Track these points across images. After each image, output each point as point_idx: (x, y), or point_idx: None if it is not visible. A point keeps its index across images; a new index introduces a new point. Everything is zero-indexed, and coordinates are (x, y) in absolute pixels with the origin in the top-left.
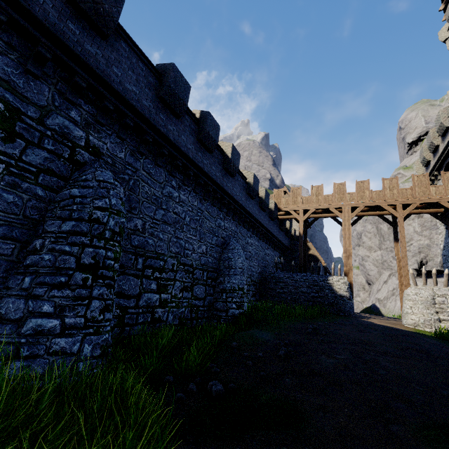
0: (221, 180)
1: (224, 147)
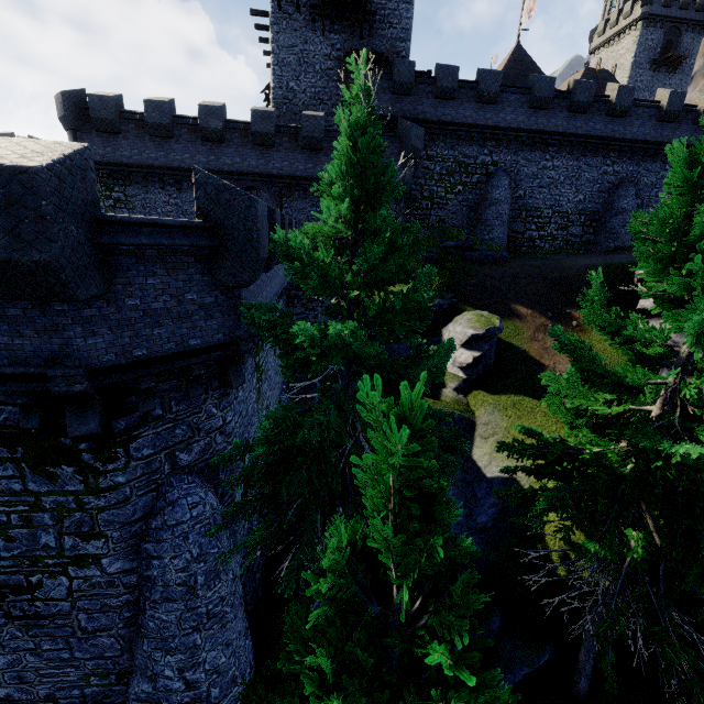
0: (603, 130)
1: (611, 91)
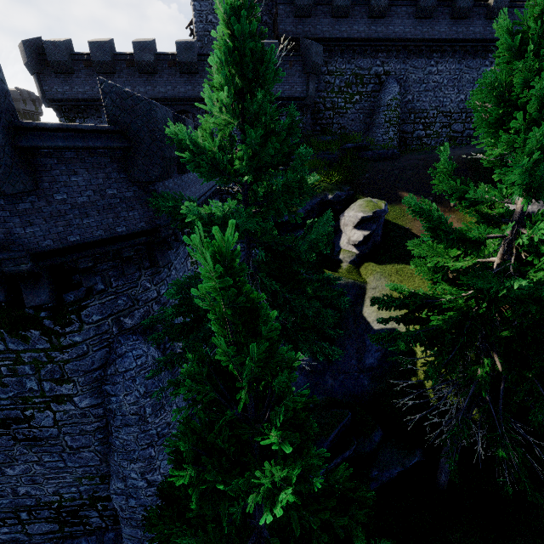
0: (482, 33)
1: None
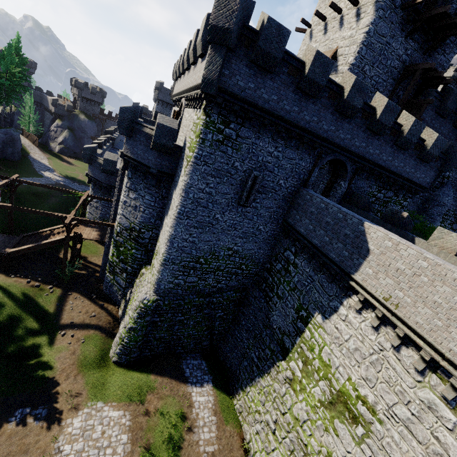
0: None
1: None
